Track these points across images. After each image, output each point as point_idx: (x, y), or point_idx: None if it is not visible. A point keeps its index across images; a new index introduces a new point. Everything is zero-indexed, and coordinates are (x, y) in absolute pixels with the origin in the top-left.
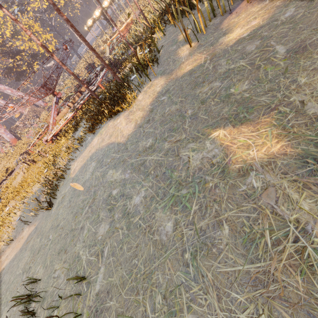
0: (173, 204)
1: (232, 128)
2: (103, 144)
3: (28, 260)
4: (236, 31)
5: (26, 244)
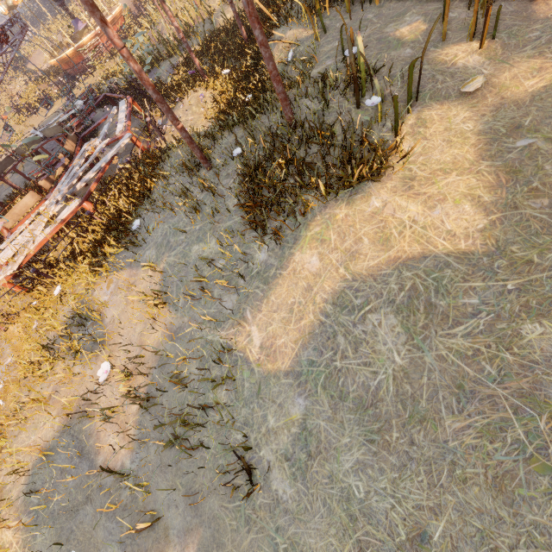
0: None
1: None
2: (371, 264)
3: None
4: None
5: None
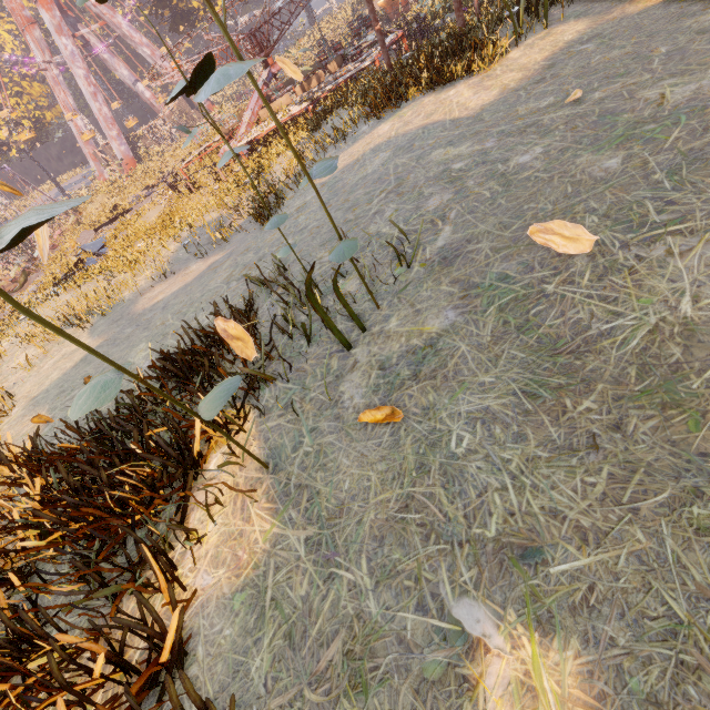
0: (622, 143)
1: None
2: (409, 128)
3: (232, 273)
4: None
5: (212, 269)
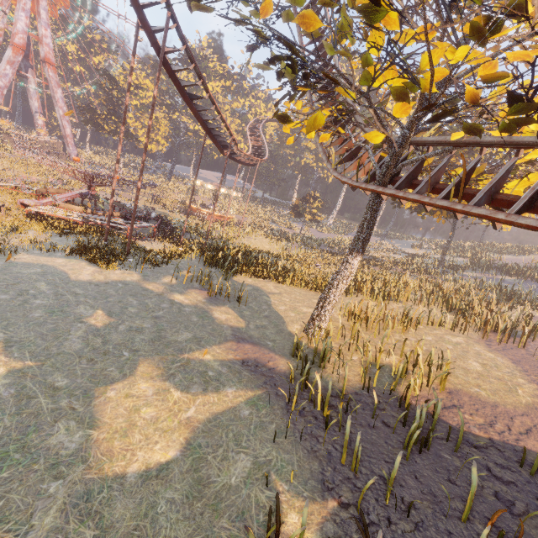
0: (50, 313)
1: (104, 315)
2: (61, 268)
3: None
4: (182, 297)
5: None
